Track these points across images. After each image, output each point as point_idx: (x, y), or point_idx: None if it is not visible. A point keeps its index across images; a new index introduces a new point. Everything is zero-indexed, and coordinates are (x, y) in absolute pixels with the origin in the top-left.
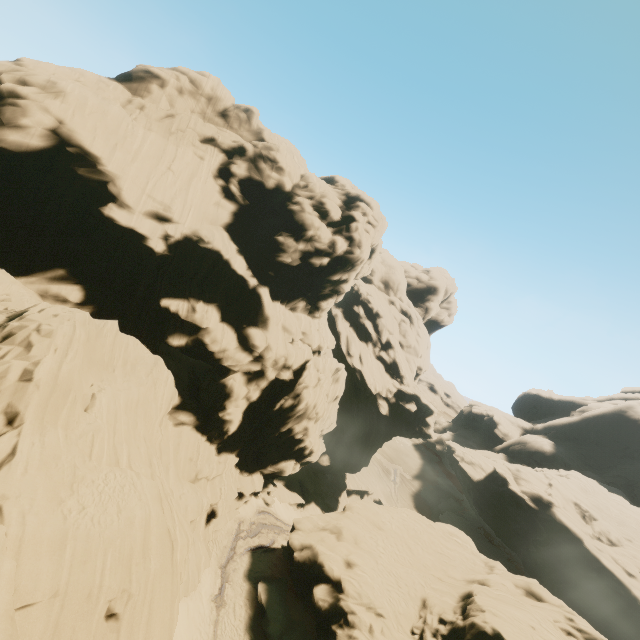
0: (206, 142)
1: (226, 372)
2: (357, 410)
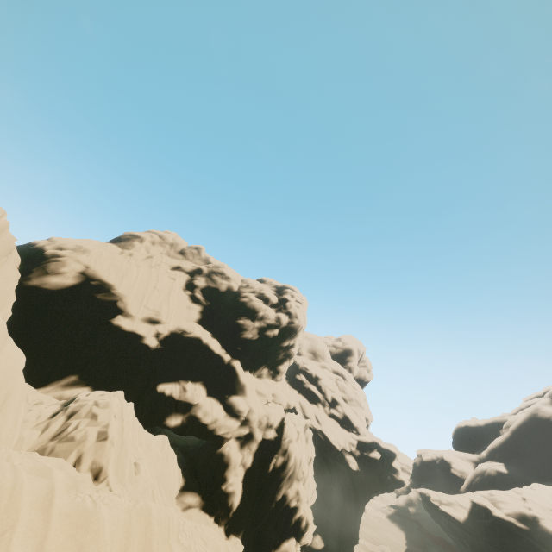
0: (175, 269)
1: (220, 442)
2: (330, 474)
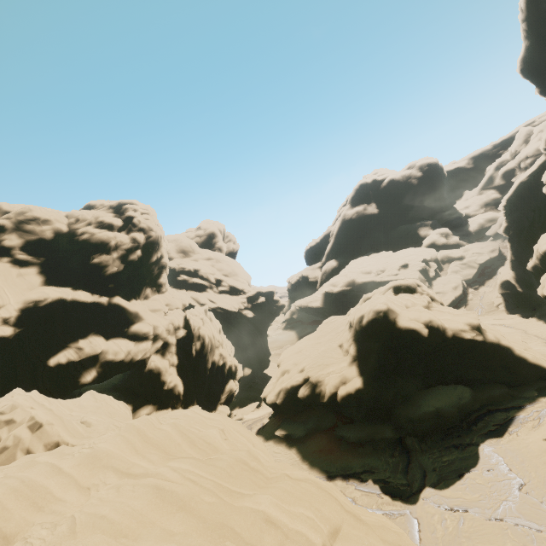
0: None
1: (143, 363)
2: (237, 330)
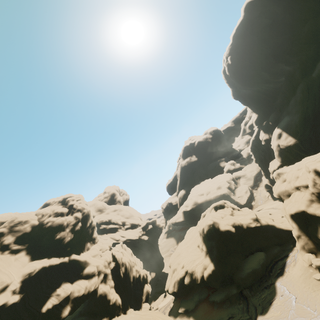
0: None
1: (95, 292)
2: (141, 249)
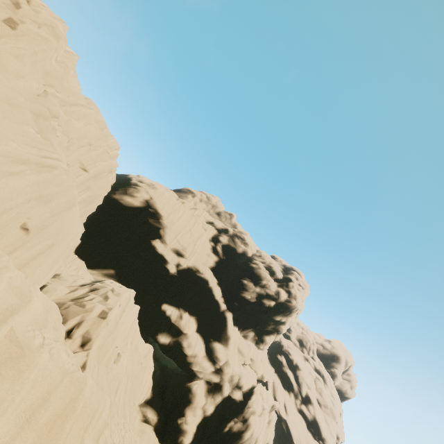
0: (209, 223)
1: (192, 377)
2: None
